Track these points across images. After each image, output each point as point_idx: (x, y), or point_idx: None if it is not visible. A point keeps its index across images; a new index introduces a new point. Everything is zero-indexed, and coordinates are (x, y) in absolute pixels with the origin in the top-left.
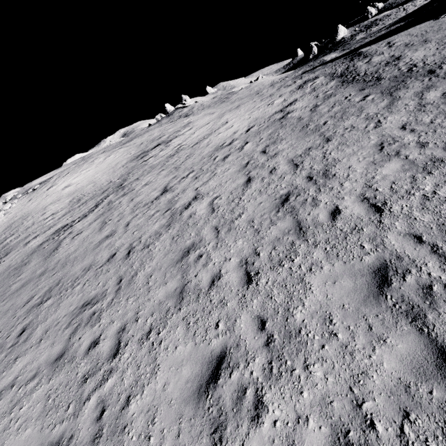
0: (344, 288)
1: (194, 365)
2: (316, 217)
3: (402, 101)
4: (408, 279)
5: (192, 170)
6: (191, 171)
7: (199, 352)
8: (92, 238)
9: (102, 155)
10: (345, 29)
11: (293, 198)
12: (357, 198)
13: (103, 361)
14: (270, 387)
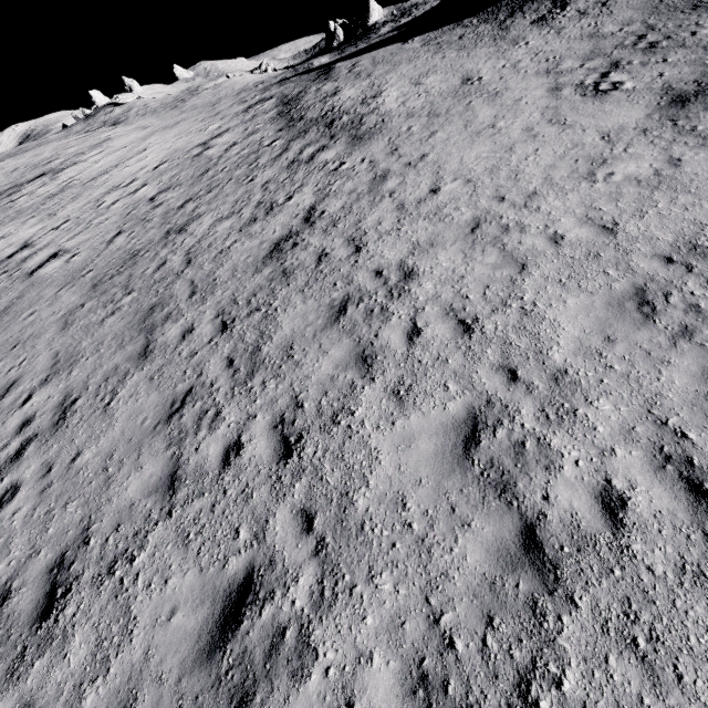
0: (126, 321)
1: None
2: (146, 271)
3: (288, 154)
4: (165, 310)
5: (68, 219)
6: (66, 221)
7: None
8: None
9: None
10: (380, 9)
11: (142, 253)
12: (184, 253)
13: None
14: (41, 389)
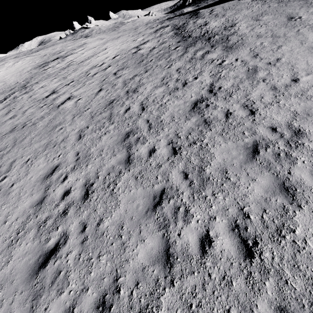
0: (113, 139)
1: (45, 170)
2: (119, 111)
3: (187, 54)
4: (135, 135)
5: (73, 80)
6: (72, 81)
7: (48, 166)
8: (0, 119)
9: (11, 60)
10: None
11: (115, 102)
12: (139, 104)
13: (2, 174)
14: (71, 173)
